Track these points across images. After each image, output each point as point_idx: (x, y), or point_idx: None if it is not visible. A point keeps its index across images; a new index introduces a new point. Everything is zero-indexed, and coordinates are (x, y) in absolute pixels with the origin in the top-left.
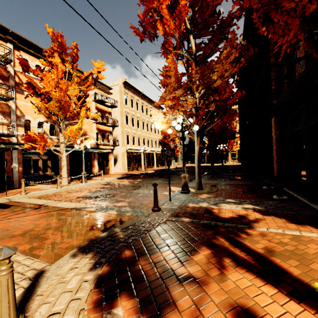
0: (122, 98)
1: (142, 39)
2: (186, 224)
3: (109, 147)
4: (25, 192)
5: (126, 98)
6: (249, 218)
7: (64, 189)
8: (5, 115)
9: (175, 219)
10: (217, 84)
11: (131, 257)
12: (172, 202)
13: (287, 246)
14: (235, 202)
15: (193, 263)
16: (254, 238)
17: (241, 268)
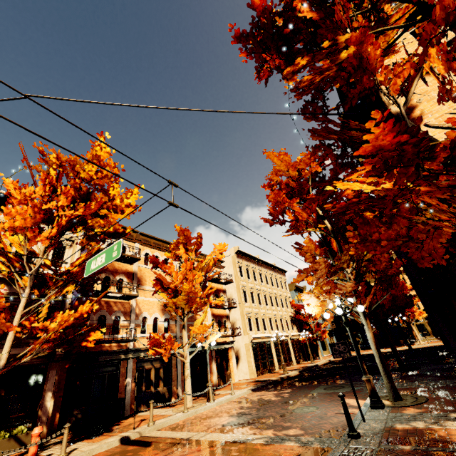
0: (236, 270)
1: (271, 225)
2: (410, 453)
3: (227, 338)
4: (147, 421)
5: (241, 268)
6: None
7: (193, 413)
8: (126, 315)
9: (390, 447)
10: (368, 256)
11: None
12: (368, 423)
13: None
14: None
15: None
16: None
17: None
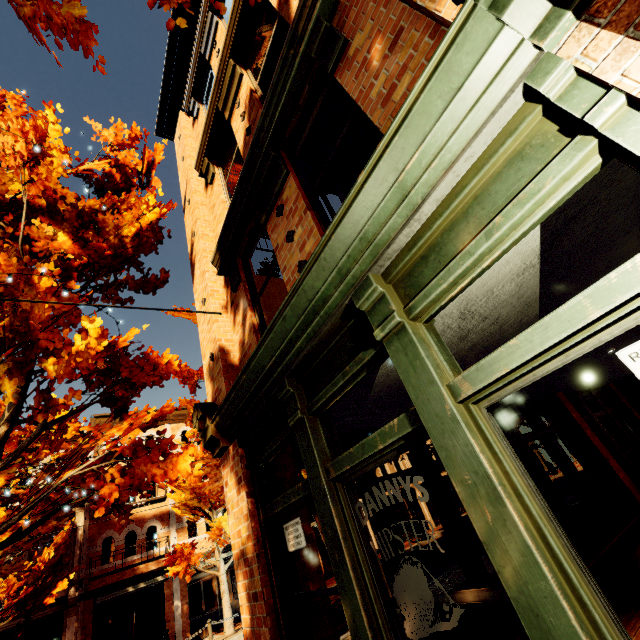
0: None
1: None
2: None
3: None
4: None
5: None
6: None
7: None
8: (165, 521)
9: None
10: None
11: None
12: None
13: None
14: None
15: None
16: None
17: None
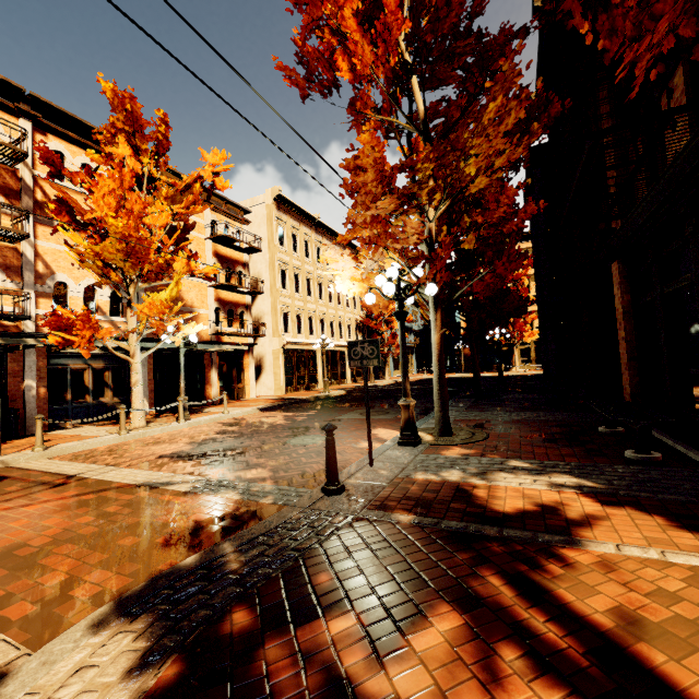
0: (273, 232)
1: (304, 95)
2: (404, 531)
3: (243, 339)
4: (47, 443)
5: (283, 231)
6: (568, 513)
7: (136, 435)
8: (11, 273)
9: (377, 516)
10: (478, 186)
11: (248, 633)
12: (376, 469)
13: (679, 605)
14: (531, 470)
15: (409, 660)
16: (584, 575)
17: (550, 683)
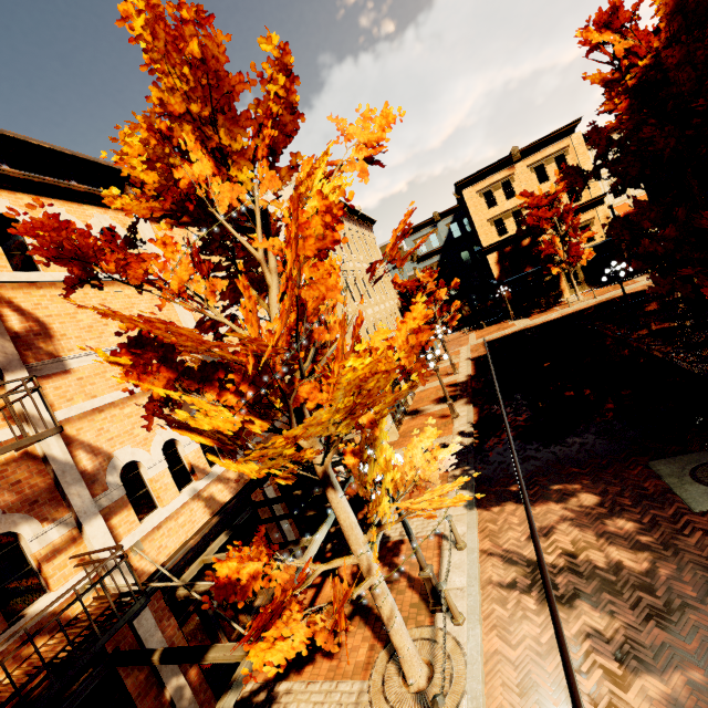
0: None
1: None
2: None
3: None
4: None
5: None
6: None
7: None
8: (43, 508)
9: None
10: None
11: None
12: None
13: None
14: None
15: None
16: None
17: None
